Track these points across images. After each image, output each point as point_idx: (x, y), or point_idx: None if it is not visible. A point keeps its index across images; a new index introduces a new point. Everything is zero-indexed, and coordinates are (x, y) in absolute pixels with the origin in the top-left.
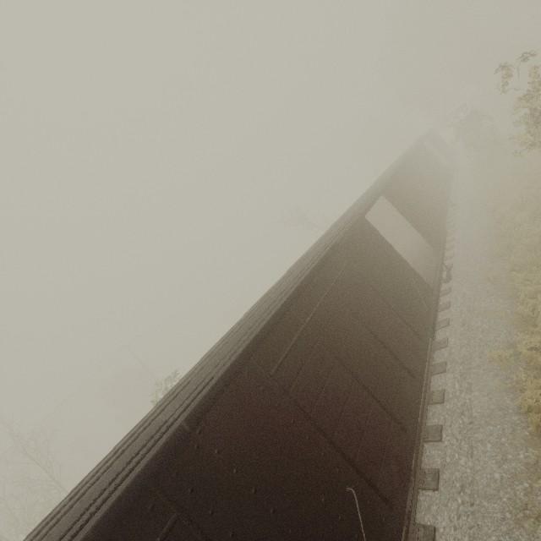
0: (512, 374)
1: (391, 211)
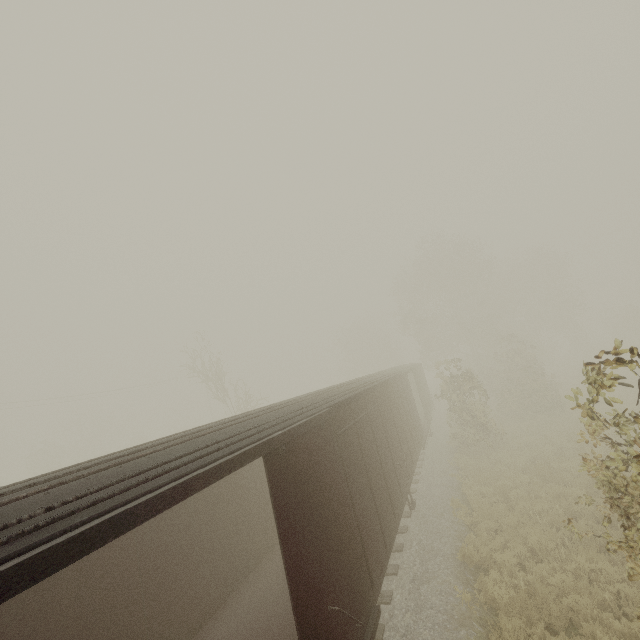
0: None
1: None
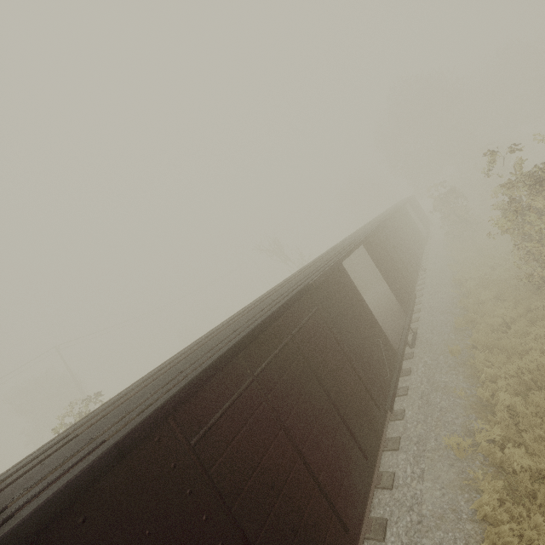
0: (469, 468)
1: (366, 263)
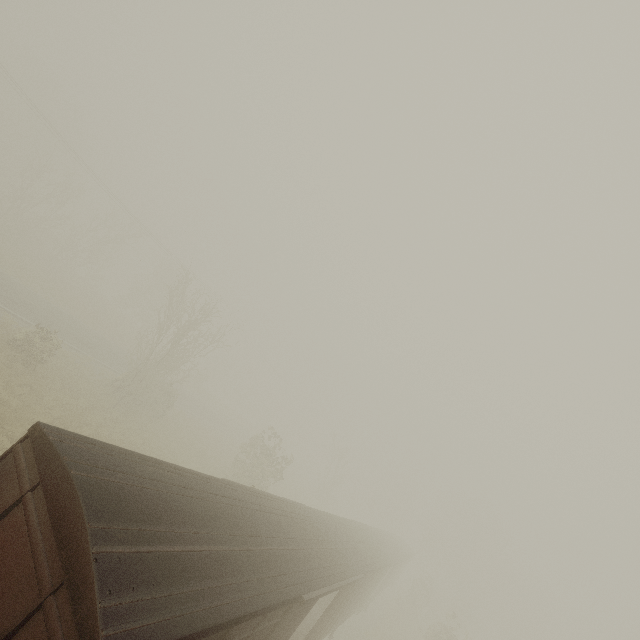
0: None
1: None
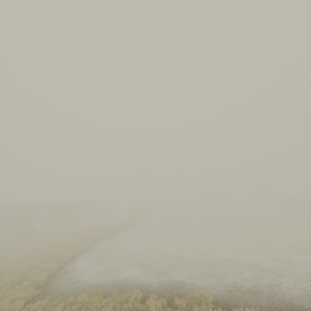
0: None
1: None
